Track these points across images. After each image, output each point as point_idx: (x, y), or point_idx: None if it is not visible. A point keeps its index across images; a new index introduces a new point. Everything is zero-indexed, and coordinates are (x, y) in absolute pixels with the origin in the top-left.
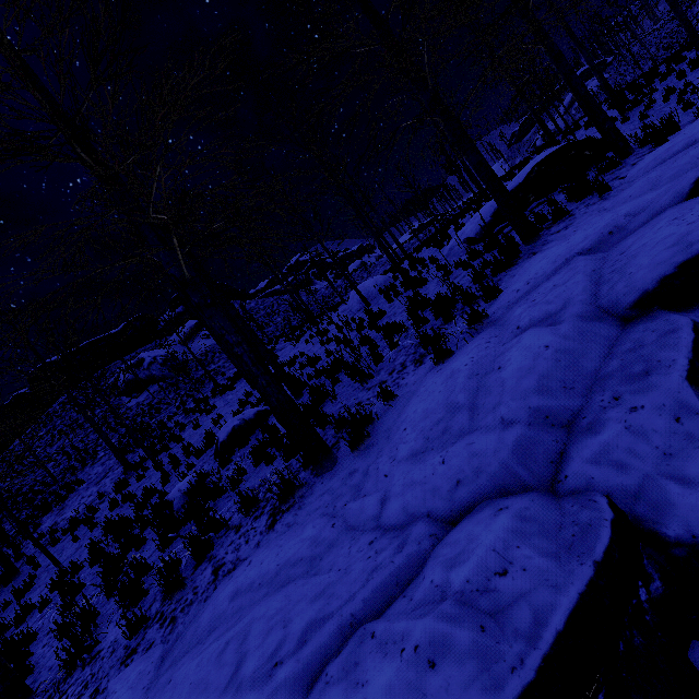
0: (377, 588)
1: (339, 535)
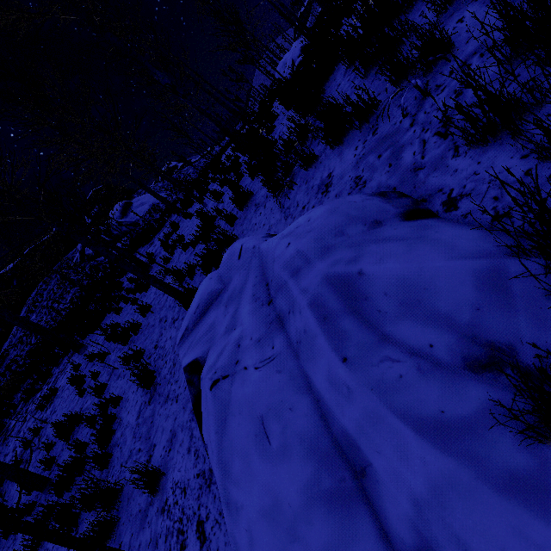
0: None
1: None
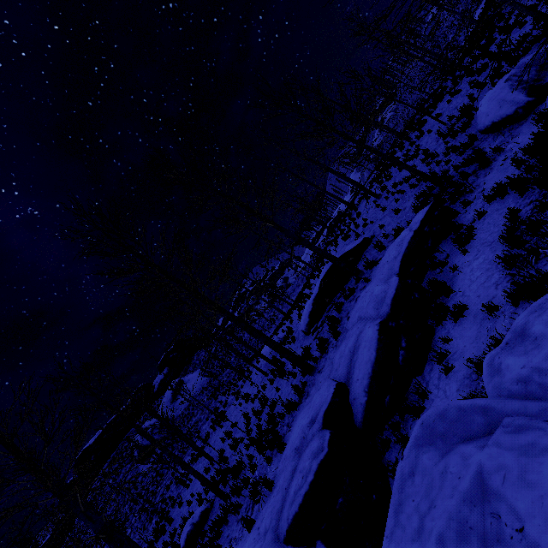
0: None
1: None
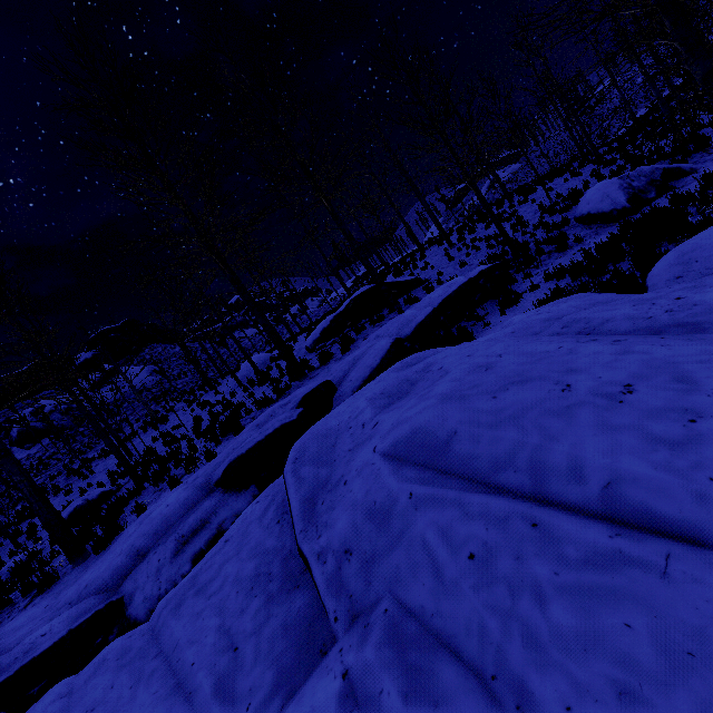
0: (14, 644)
1: (42, 613)
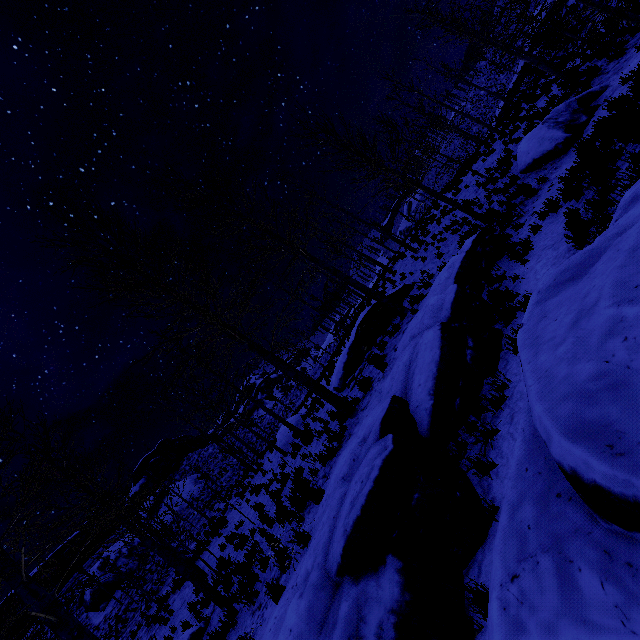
0: None
1: None
